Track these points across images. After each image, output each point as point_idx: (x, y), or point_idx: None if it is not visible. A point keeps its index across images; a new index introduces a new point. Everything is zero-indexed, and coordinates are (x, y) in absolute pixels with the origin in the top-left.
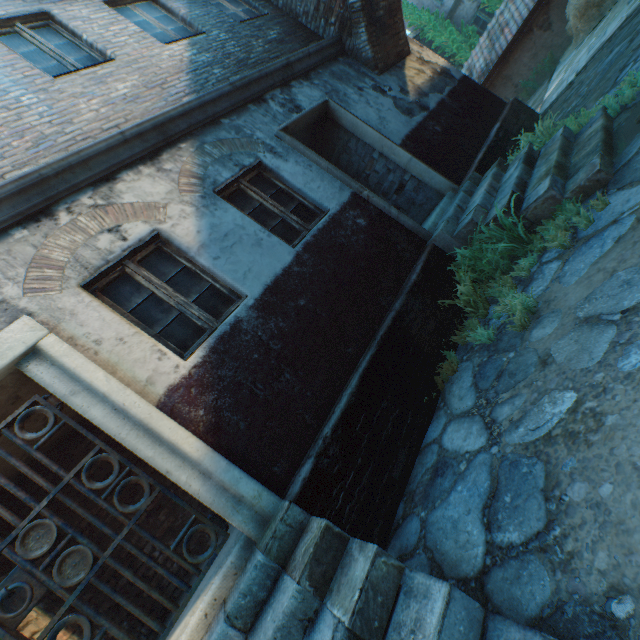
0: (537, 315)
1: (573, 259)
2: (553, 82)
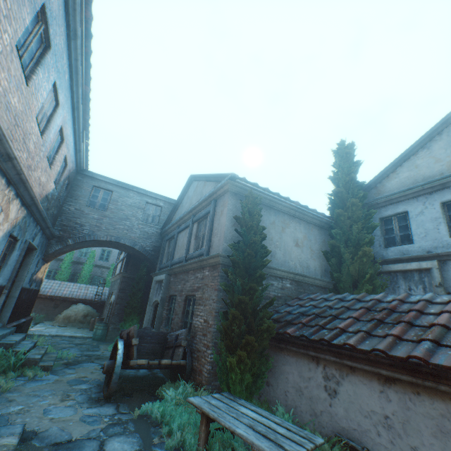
0: (11, 390)
1: (32, 382)
2: (39, 327)
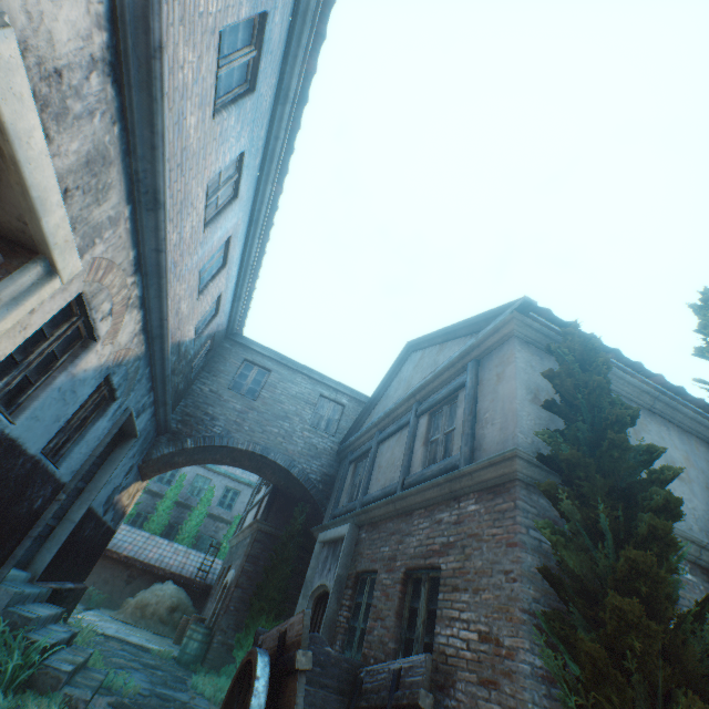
0: None
1: None
2: (90, 614)
